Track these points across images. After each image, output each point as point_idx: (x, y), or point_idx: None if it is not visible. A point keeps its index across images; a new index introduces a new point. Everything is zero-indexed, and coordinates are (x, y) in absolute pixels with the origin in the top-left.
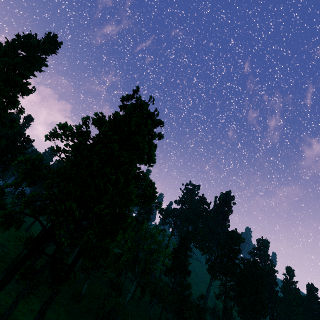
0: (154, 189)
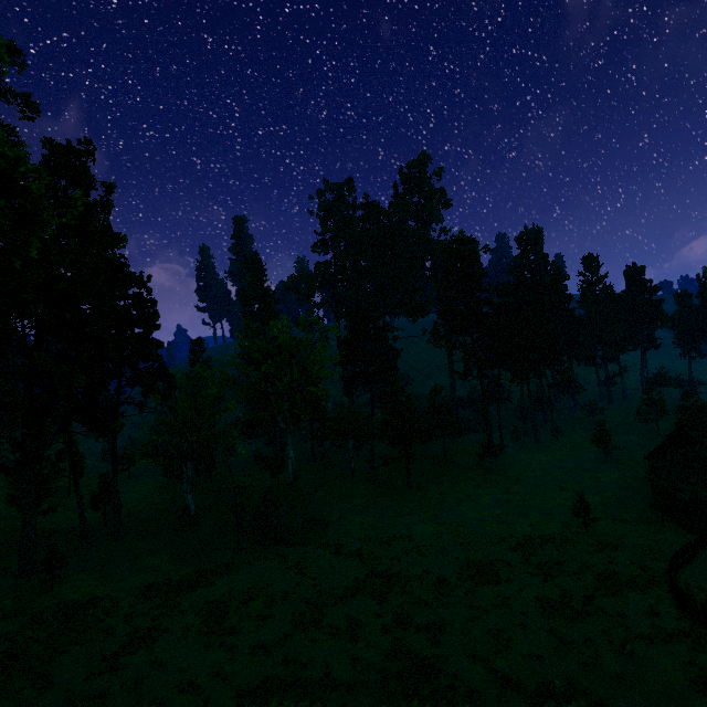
0: None
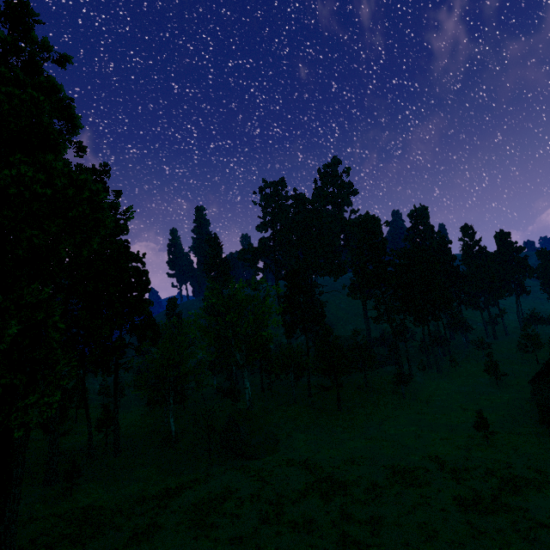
0: (80, 180)
